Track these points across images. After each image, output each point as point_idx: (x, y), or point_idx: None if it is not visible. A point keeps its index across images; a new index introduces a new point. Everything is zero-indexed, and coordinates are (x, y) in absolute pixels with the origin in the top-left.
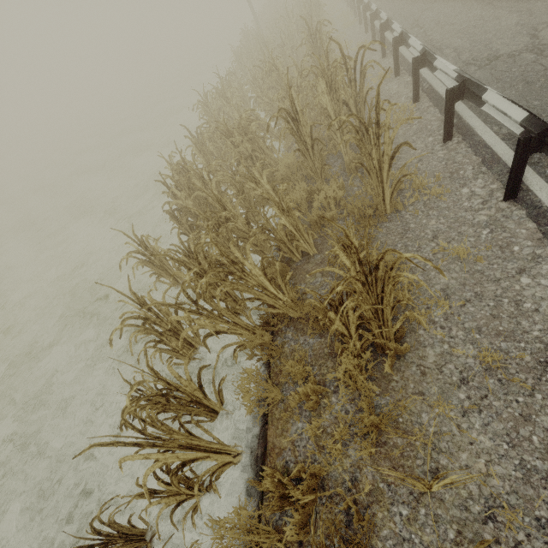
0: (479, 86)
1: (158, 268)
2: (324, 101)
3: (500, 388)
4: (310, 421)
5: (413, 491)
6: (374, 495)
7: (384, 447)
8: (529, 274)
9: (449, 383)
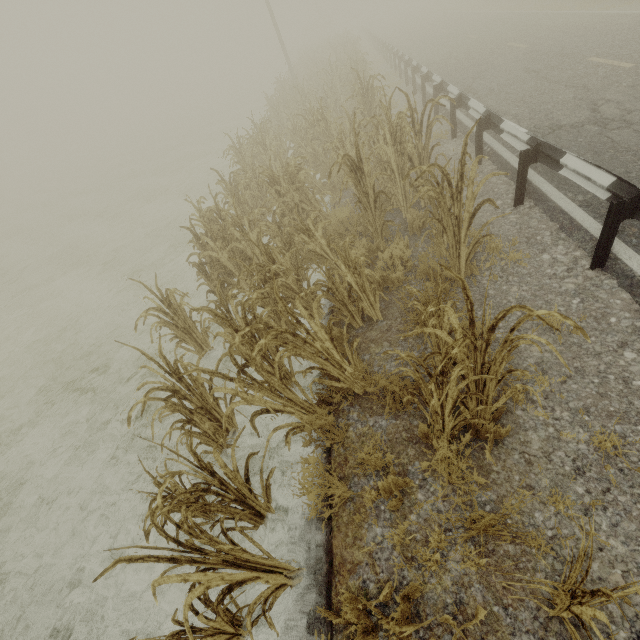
0: (555, 149)
1: (182, 331)
2: (388, 153)
3: (623, 479)
4: (392, 525)
5: (537, 616)
6: (488, 622)
7: (493, 557)
8: (633, 348)
9: (561, 474)
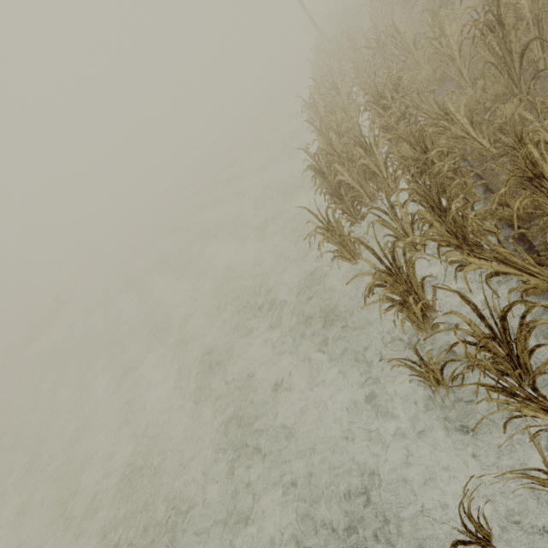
0: None
1: (339, 245)
2: (522, 0)
3: None
4: None
5: None
6: None
7: None
8: None
9: None
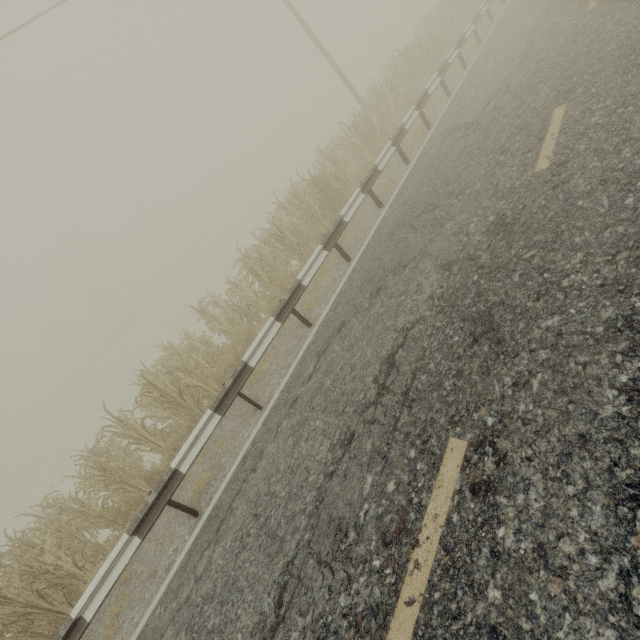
0: None
1: None
2: None
3: None
4: None
5: None
6: None
7: None
8: None
9: None
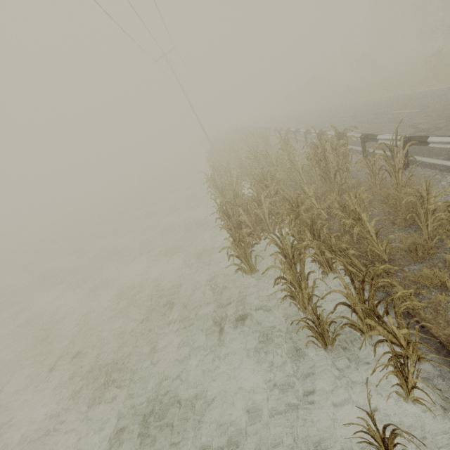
0: (421, 137)
1: (243, 258)
2: (331, 154)
3: None
4: None
5: None
6: None
7: None
8: None
9: None
